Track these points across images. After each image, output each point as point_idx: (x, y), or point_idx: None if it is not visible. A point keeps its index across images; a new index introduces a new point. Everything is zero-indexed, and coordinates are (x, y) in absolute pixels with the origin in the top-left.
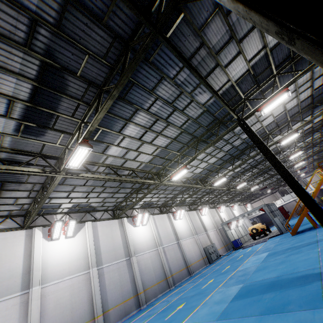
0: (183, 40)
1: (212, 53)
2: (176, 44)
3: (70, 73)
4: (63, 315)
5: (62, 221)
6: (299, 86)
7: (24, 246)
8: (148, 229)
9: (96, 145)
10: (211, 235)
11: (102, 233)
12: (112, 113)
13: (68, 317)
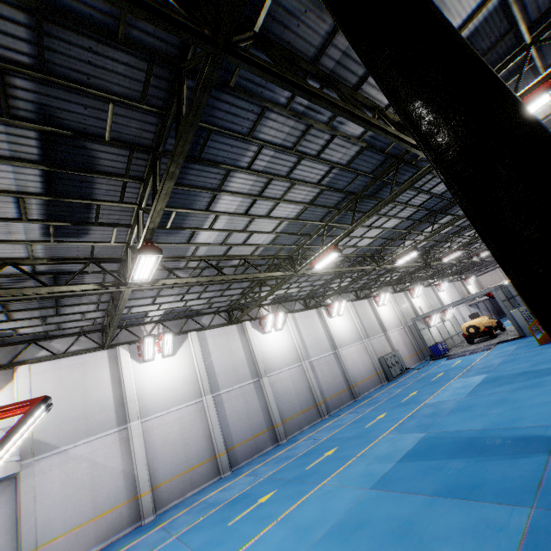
0: (295, 25)
1: None
2: (281, 37)
3: (93, 139)
4: (175, 453)
5: (154, 336)
6: None
7: (110, 372)
8: (286, 335)
9: (173, 233)
10: (393, 337)
11: (215, 347)
12: (187, 185)
13: (182, 455)
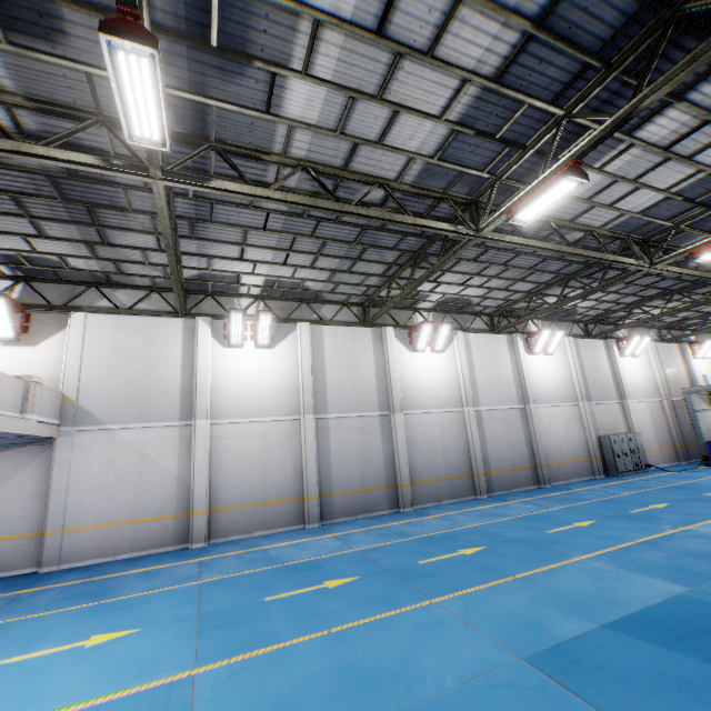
0: None
1: None
2: None
3: None
4: (249, 476)
5: (244, 313)
6: None
7: (182, 348)
8: (447, 363)
9: (233, 73)
10: (635, 411)
11: (333, 352)
12: None
13: (257, 482)
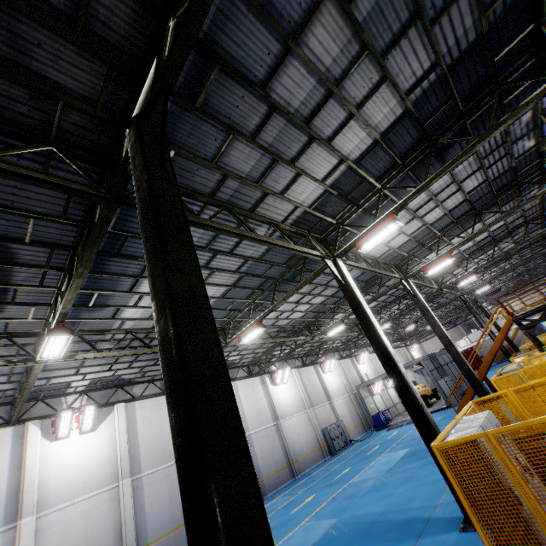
0: (190, 176)
1: (248, 183)
2: (180, 182)
3: (15, 241)
4: None
5: (73, 410)
6: (436, 193)
7: (11, 453)
8: None
9: (97, 310)
10: (338, 406)
11: (143, 421)
12: (108, 272)
13: None
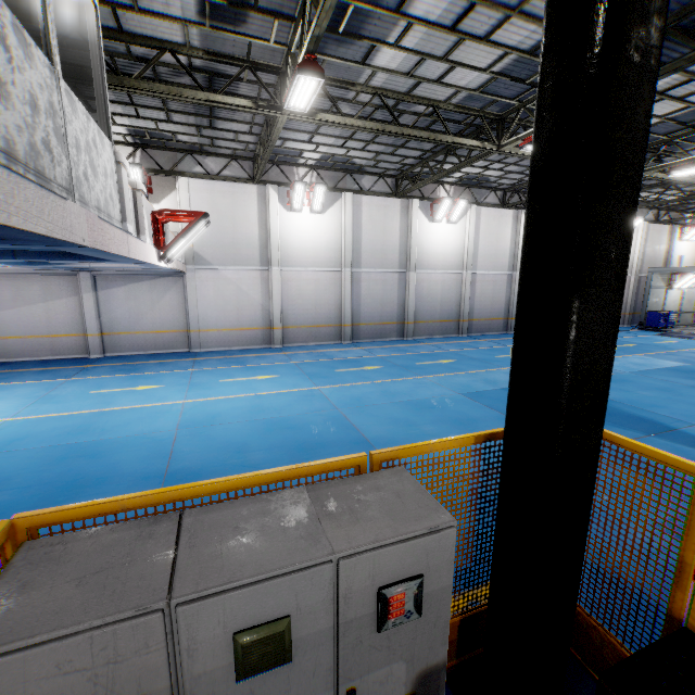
0: None
1: None
2: None
3: None
4: (306, 308)
5: (305, 185)
6: None
7: (257, 210)
8: (457, 233)
9: (346, 43)
10: None
11: (368, 219)
12: None
13: (312, 312)
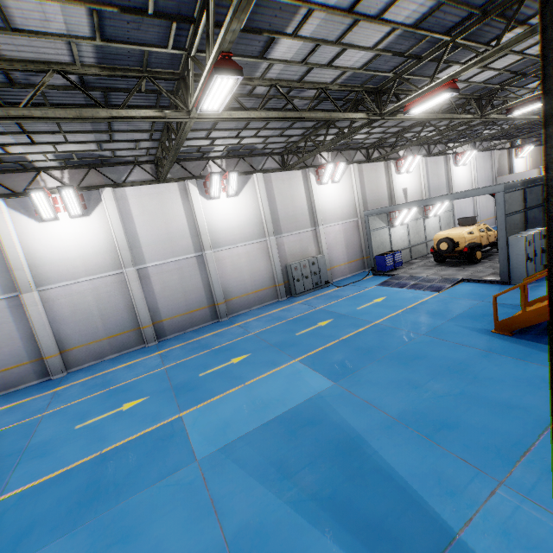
0: None
1: None
2: None
3: None
4: None
5: None
6: None
7: None
8: (96, 226)
9: None
10: (329, 234)
11: None
12: None
13: None
